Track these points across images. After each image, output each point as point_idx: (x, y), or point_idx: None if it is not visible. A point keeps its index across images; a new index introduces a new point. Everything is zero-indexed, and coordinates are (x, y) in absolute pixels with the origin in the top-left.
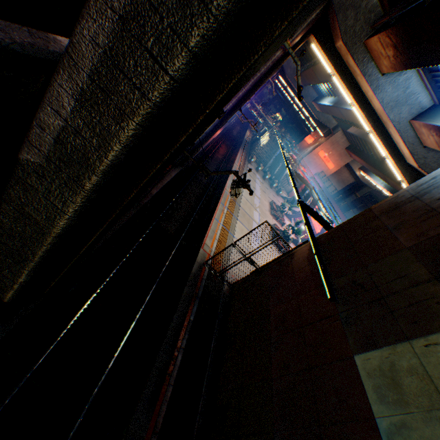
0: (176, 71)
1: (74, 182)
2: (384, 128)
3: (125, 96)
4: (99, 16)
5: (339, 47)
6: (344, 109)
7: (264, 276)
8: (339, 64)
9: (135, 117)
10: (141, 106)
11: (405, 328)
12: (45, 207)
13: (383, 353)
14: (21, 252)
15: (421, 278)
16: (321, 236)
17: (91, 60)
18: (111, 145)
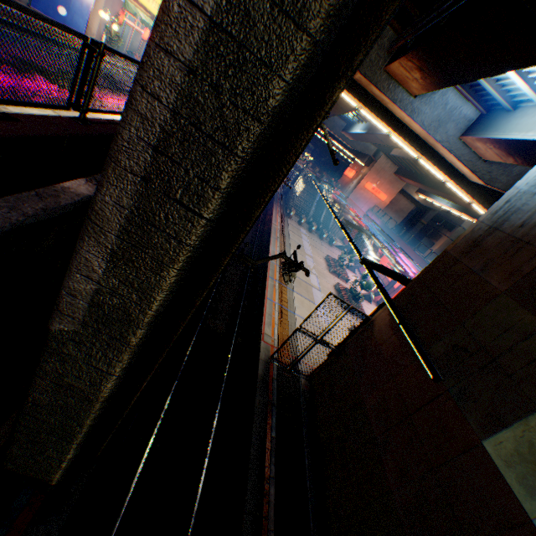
0: (211, 213)
1: (117, 340)
2: (433, 150)
3: (160, 247)
4: (119, 181)
5: (358, 79)
6: (381, 135)
7: (345, 358)
8: (364, 96)
9: (175, 264)
10: (180, 252)
11: (531, 395)
12: (88, 372)
13: (515, 432)
14: (66, 426)
15: (530, 327)
16: (399, 295)
17: (117, 221)
18: (153, 296)
